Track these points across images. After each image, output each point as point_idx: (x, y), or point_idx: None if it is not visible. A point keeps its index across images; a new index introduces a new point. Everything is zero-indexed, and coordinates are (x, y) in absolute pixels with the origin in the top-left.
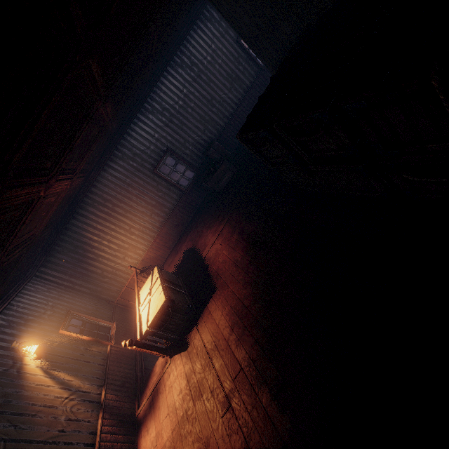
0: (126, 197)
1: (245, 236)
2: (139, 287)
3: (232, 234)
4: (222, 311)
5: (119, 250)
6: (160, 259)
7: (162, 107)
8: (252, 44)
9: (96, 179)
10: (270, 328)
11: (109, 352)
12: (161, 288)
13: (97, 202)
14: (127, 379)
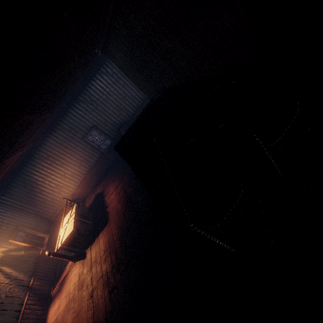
0: (63, 154)
1: (126, 194)
2: (65, 214)
3: (121, 191)
4: (104, 240)
5: (56, 187)
6: (84, 194)
7: (91, 99)
8: (137, 85)
9: (43, 142)
10: (118, 256)
11: (41, 254)
12: (73, 221)
13: (43, 157)
14: (49, 272)
